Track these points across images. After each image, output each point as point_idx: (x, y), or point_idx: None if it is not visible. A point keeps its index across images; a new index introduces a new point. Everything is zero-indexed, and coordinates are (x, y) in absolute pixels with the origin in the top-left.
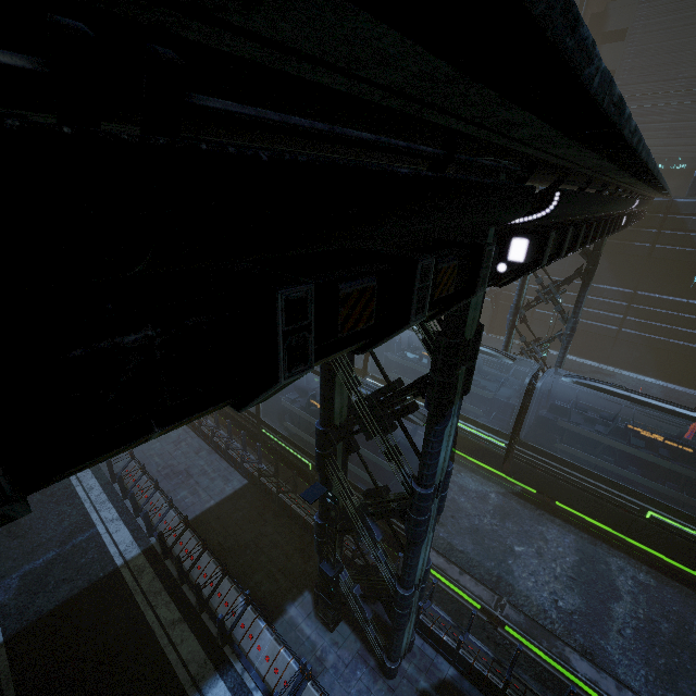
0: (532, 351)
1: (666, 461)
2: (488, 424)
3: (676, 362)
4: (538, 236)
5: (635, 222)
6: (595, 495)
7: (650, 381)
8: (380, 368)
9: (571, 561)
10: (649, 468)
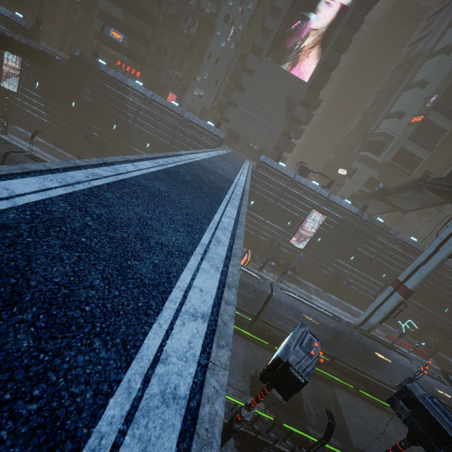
0: None
1: None
2: None
3: None
4: None
5: None
6: None
7: None
8: None
9: None
10: None
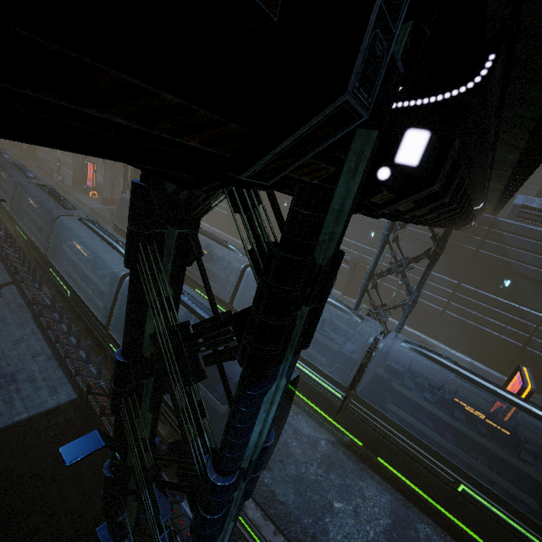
0: (378, 314)
1: (483, 439)
2: (330, 374)
3: (482, 345)
4: (438, 143)
5: (472, 225)
6: (415, 459)
7: (461, 356)
8: (208, 293)
9: (384, 524)
10: (463, 438)
